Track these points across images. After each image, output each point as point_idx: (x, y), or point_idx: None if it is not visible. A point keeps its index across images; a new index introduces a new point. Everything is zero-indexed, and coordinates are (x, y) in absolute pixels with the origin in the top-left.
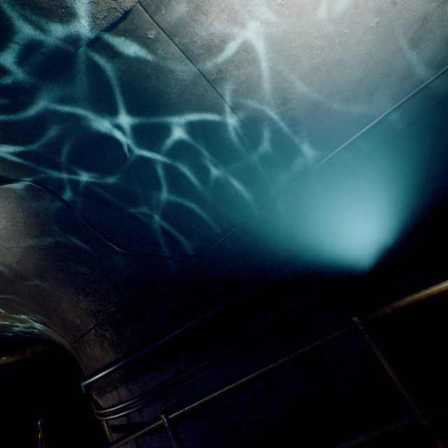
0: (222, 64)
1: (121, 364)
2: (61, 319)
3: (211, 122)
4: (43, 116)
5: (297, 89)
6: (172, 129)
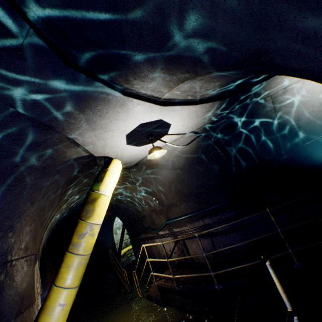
0: (281, 106)
1: (211, 208)
2: (176, 190)
3: (268, 123)
4: (224, 118)
5: (304, 117)
6: (255, 124)
